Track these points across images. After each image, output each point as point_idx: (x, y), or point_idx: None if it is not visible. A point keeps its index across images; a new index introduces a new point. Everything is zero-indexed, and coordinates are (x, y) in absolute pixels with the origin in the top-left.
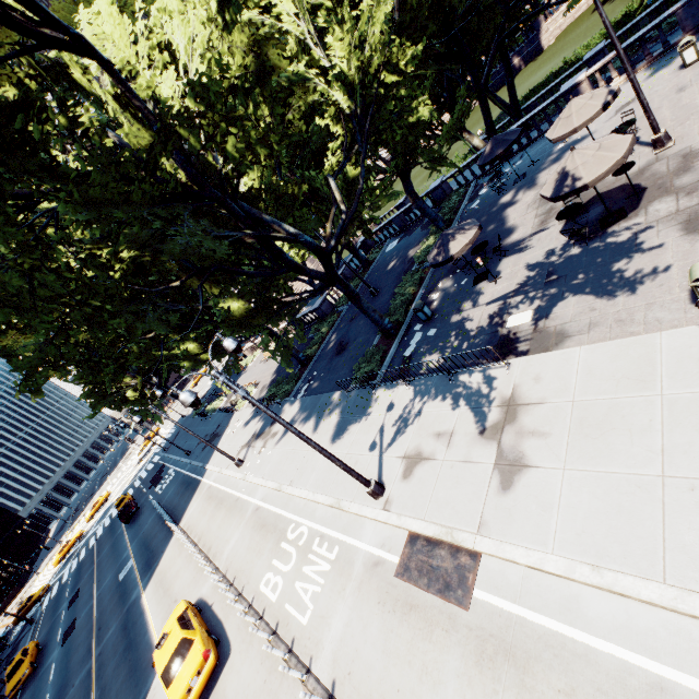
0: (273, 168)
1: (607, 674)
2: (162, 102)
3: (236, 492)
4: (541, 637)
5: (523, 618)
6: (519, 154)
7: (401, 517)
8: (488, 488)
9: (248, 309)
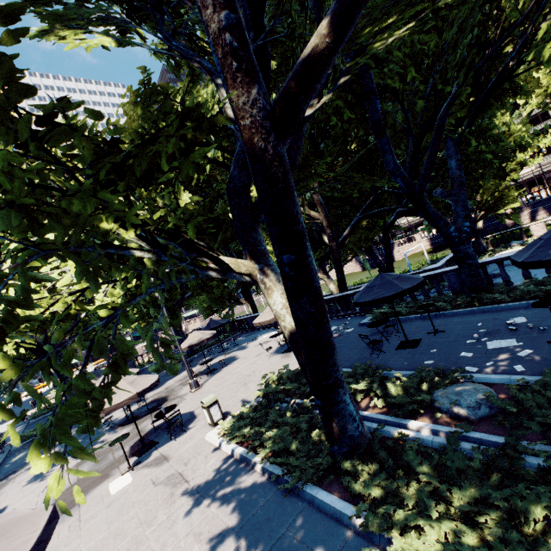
0: None
1: None
2: None
3: None
4: None
5: None
6: (255, 331)
7: None
8: None
9: None
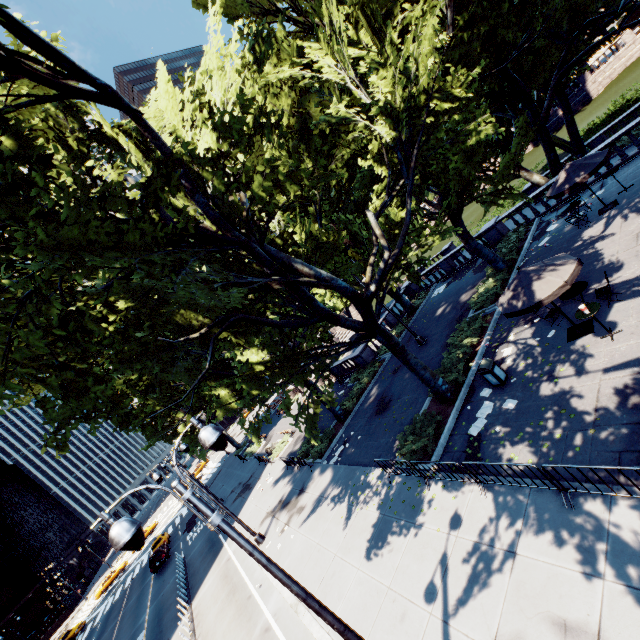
0: (314, 217)
1: None
2: (187, 146)
3: (250, 582)
4: None
5: None
6: (596, 184)
7: None
8: None
9: (274, 363)
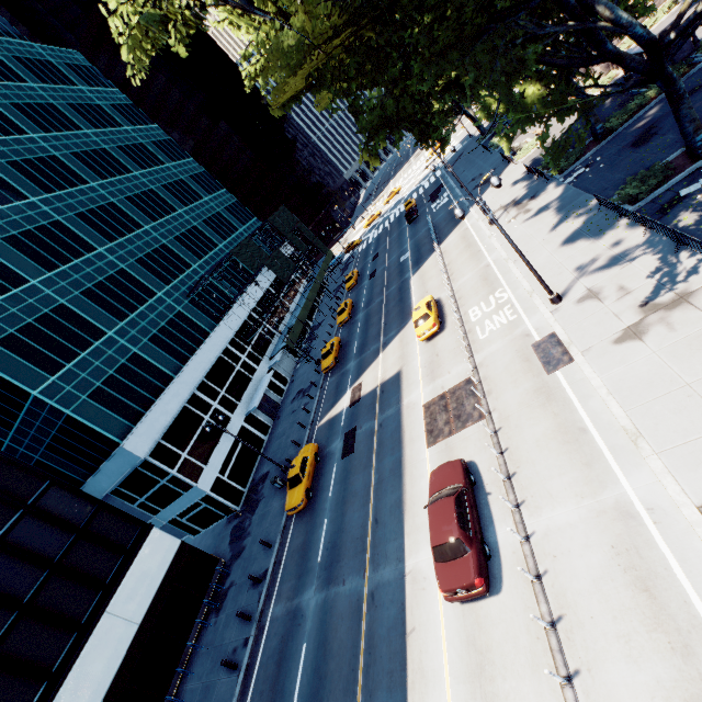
0: None
1: (573, 418)
2: None
3: (481, 244)
4: (564, 398)
5: (565, 390)
6: None
7: (555, 322)
8: (609, 337)
9: (544, 99)
